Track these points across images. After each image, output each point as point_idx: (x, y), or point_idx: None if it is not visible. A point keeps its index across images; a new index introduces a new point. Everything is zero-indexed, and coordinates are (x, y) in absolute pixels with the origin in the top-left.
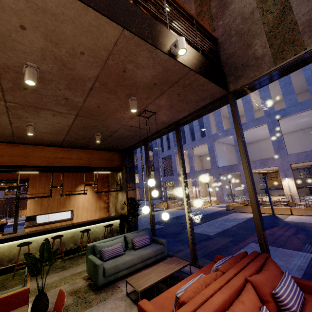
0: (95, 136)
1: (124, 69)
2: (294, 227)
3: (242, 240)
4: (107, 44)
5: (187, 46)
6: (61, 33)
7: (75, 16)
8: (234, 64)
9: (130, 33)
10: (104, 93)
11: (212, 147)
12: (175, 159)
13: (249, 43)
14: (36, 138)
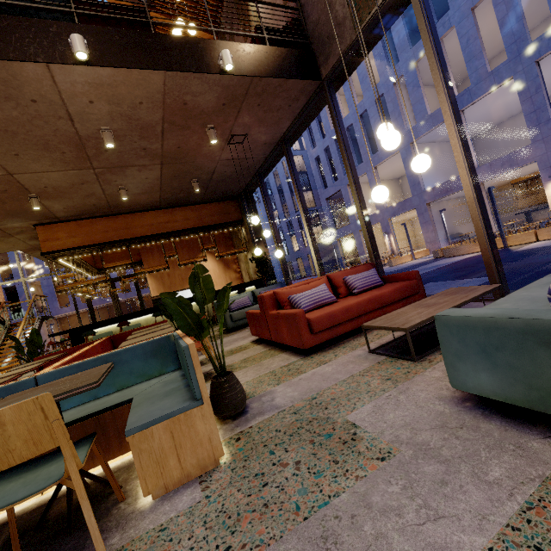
0: (192, 184)
1: (184, 102)
2: (517, 255)
3: None
4: (158, 88)
5: (244, 45)
6: (119, 95)
7: (124, 79)
8: (321, 37)
9: (172, 72)
10: (177, 132)
11: (409, 157)
12: (349, 196)
13: (329, 1)
14: (132, 204)
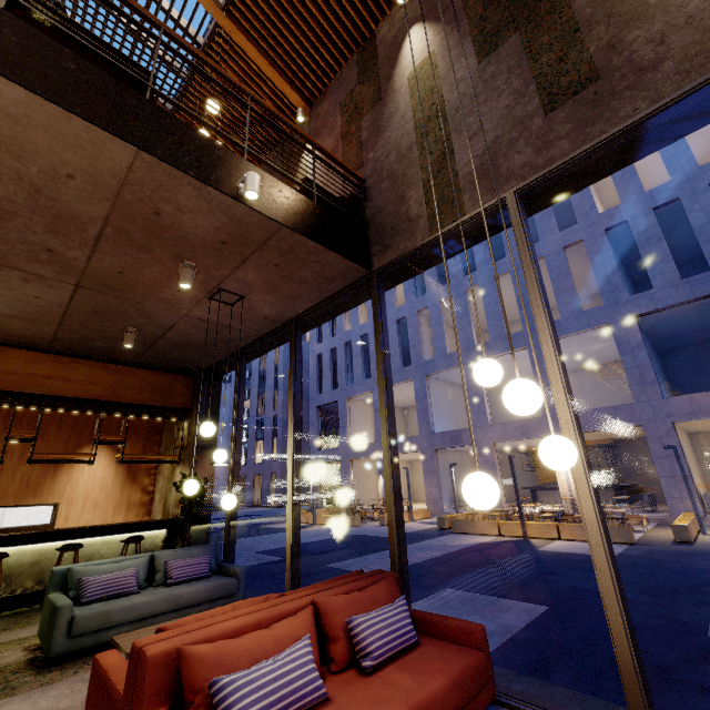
0: (125, 333)
1: (157, 211)
2: (549, 561)
3: (431, 584)
4: (116, 168)
5: (283, 186)
6: (28, 143)
7: (49, 122)
8: (382, 225)
9: (152, 157)
10: (127, 249)
11: (423, 390)
12: (346, 411)
13: (403, 194)
14: None
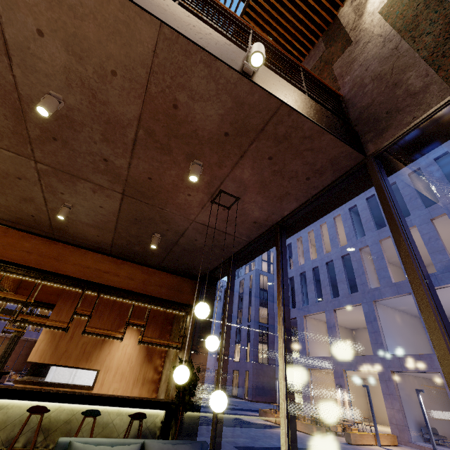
0: (152, 237)
1: (175, 104)
2: None
3: None
4: (144, 54)
5: (280, 79)
6: (84, 39)
7: (96, 7)
8: (373, 116)
9: (172, 31)
10: (153, 152)
11: (372, 313)
12: (303, 326)
13: (395, 81)
14: (78, 234)
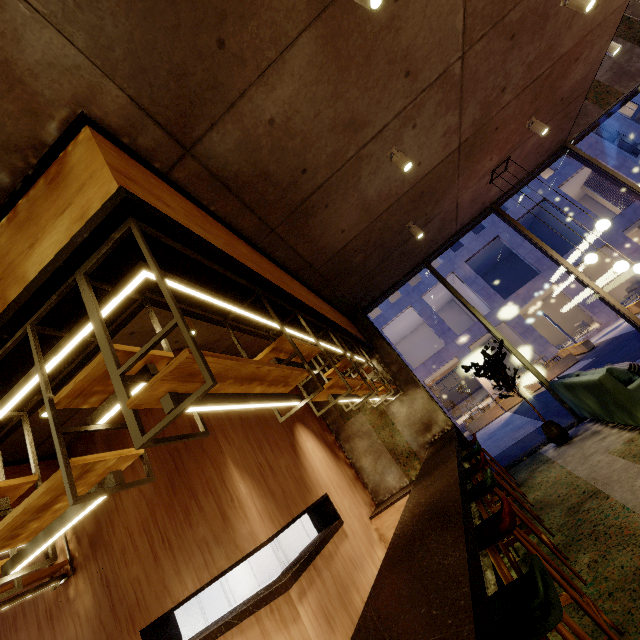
0: (413, 225)
1: (578, 57)
2: None
3: None
4: (611, 8)
5: None
6: None
7: None
8: None
9: (626, 5)
10: (529, 97)
11: None
12: None
13: None
14: (317, 229)
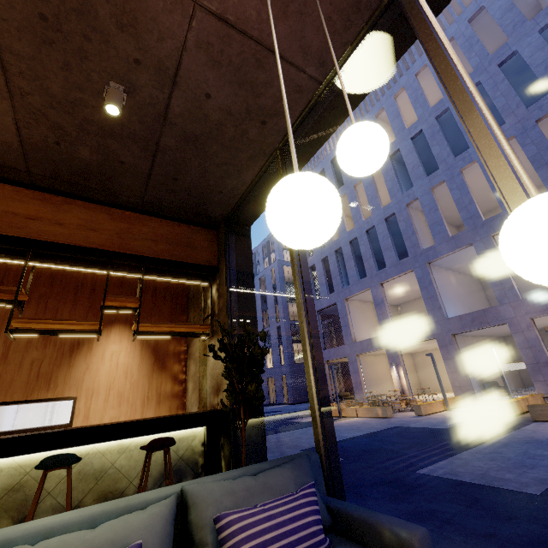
0: (105, 91)
1: None
2: None
3: None
4: None
5: None
6: None
7: None
8: None
9: None
10: None
11: (426, 277)
12: (346, 311)
13: None
14: None
